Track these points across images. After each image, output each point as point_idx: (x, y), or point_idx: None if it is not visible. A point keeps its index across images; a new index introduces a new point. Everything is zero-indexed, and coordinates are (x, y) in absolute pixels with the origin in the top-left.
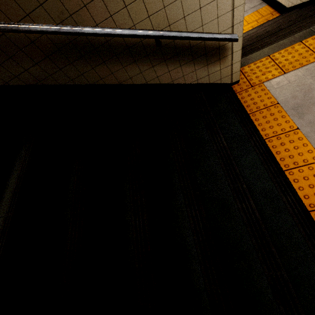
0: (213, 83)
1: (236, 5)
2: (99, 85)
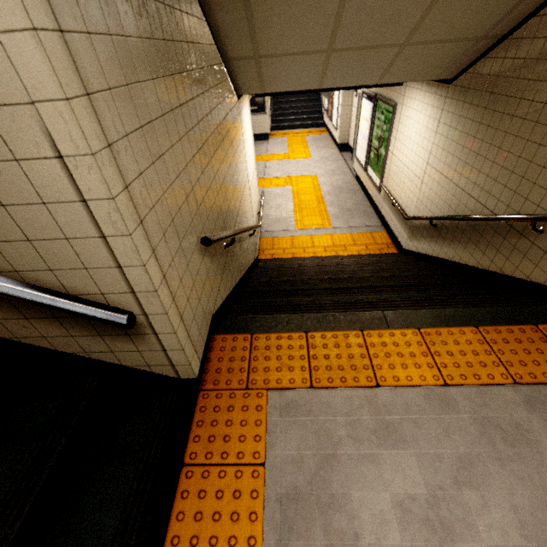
0: (134, 367)
1: (124, 262)
2: None
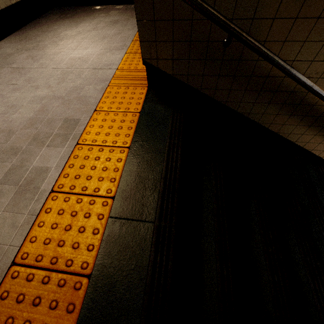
0: None
1: None
2: (261, 126)
